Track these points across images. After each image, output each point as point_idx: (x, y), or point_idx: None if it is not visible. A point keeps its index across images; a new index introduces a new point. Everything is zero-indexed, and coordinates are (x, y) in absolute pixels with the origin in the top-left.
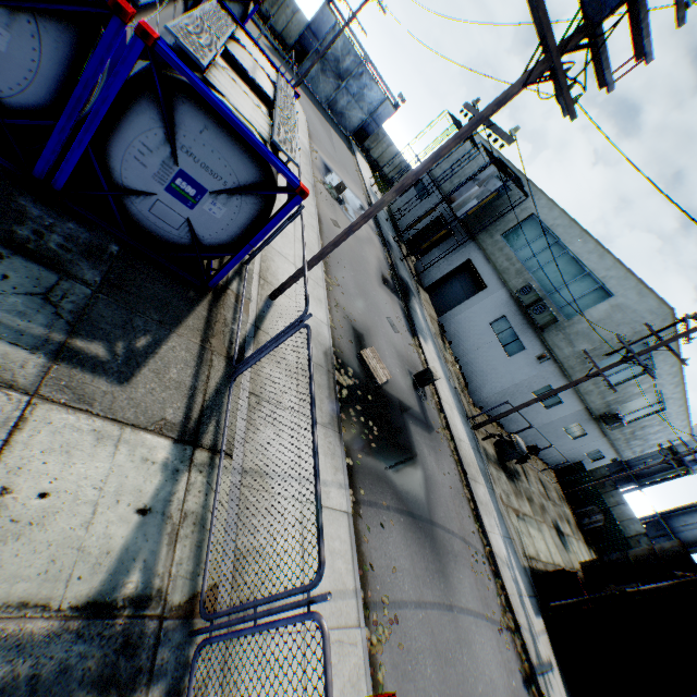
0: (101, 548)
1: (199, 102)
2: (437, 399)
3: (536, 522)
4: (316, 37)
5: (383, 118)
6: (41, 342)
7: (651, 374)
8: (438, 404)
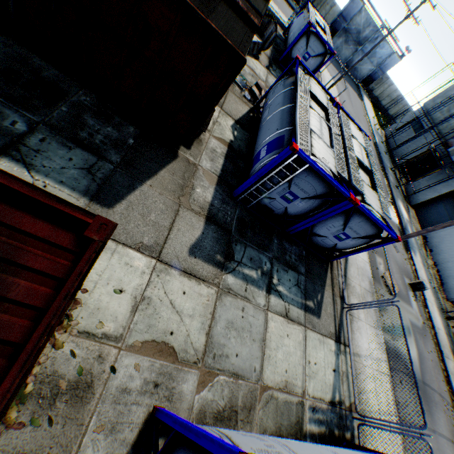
0: (328, 382)
1: (363, 214)
2: (422, 298)
3: None
4: (345, 20)
5: (388, 66)
6: (301, 305)
7: None
8: (422, 302)
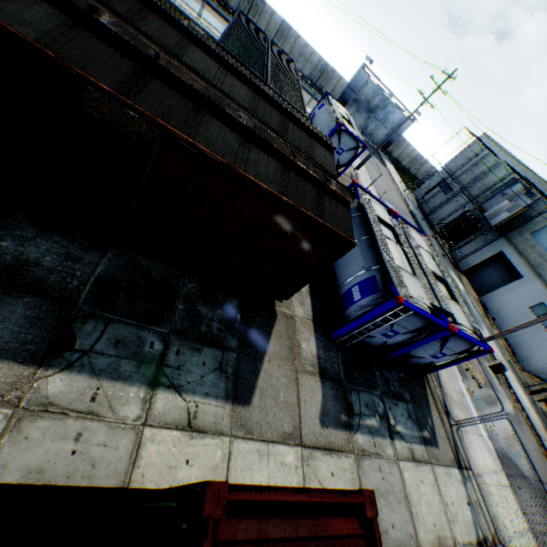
0: (468, 520)
1: (458, 335)
2: (503, 378)
3: None
4: (353, 91)
5: (403, 129)
6: (419, 438)
7: None
8: (505, 382)
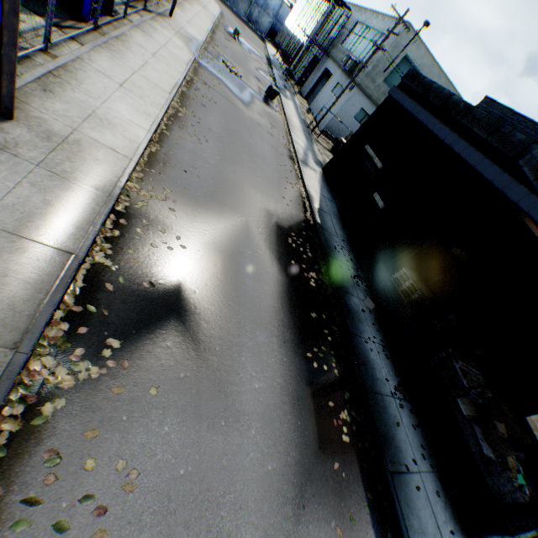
0: None
1: None
2: (282, 109)
3: None
4: None
5: (284, 18)
6: None
7: (382, 49)
8: (282, 110)
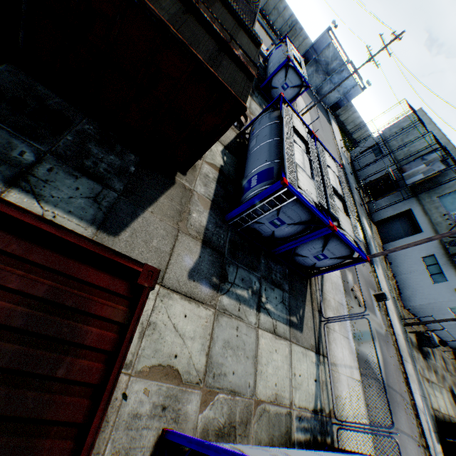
0: (311, 392)
1: (339, 238)
2: (384, 307)
3: (438, 386)
4: (316, 52)
5: (353, 96)
6: (286, 320)
7: None
8: (385, 311)
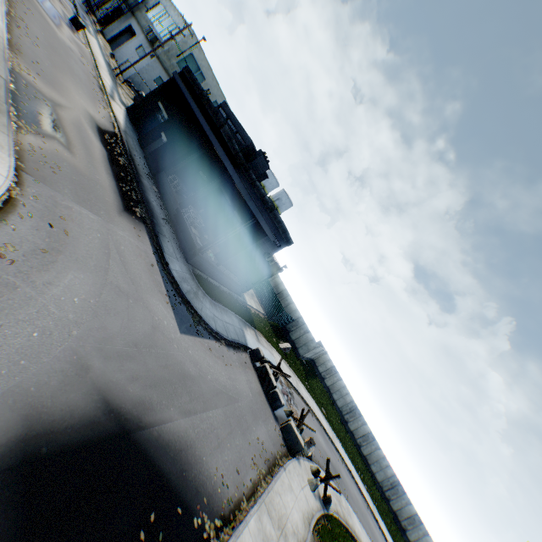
0: None
1: None
2: (88, 44)
3: None
4: None
5: None
6: None
7: (175, 41)
8: (88, 45)
